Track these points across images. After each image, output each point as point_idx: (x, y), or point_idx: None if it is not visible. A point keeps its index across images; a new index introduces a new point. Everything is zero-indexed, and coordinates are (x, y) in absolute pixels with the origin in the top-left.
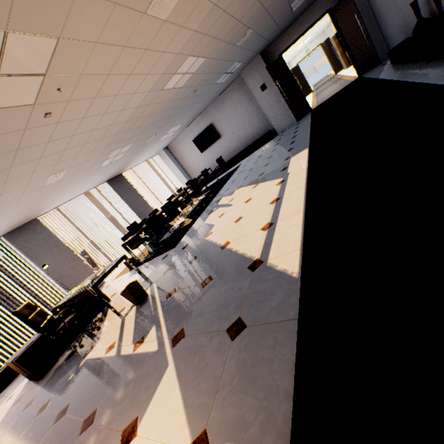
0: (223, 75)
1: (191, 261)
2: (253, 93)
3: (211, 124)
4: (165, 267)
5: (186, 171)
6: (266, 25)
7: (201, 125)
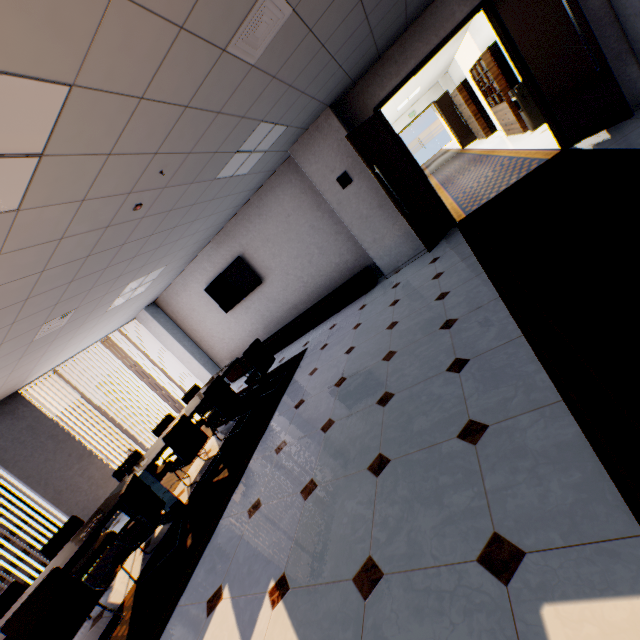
0: (233, 156)
1: None
2: (323, 192)
3: (239, 257)
4: None
5: (199, 345)
6: (337, 3)
7: (219, 259)
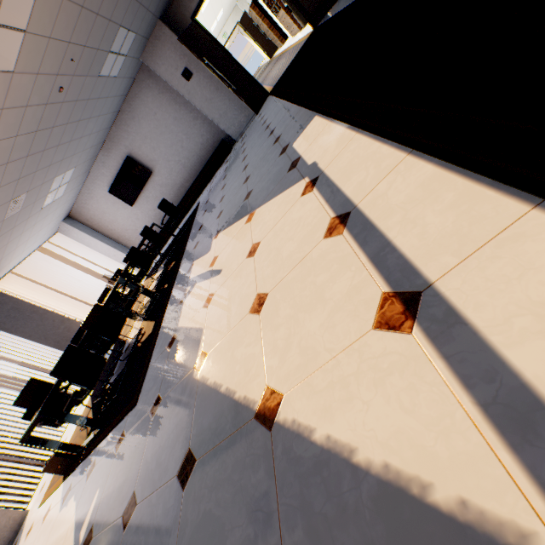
0: (107, 56)
1: (184, 479)
2: (175, 87)
3: (128, 156)
4: (123, 488)
5: (118, 241)
6: None
7: (112, 163)
